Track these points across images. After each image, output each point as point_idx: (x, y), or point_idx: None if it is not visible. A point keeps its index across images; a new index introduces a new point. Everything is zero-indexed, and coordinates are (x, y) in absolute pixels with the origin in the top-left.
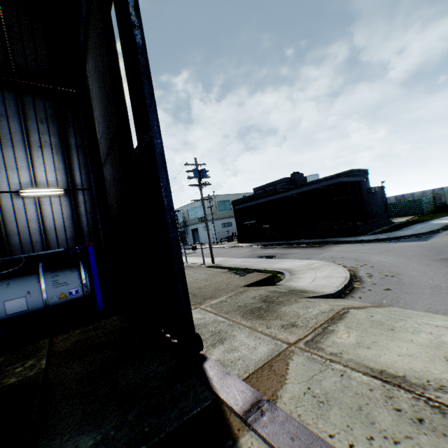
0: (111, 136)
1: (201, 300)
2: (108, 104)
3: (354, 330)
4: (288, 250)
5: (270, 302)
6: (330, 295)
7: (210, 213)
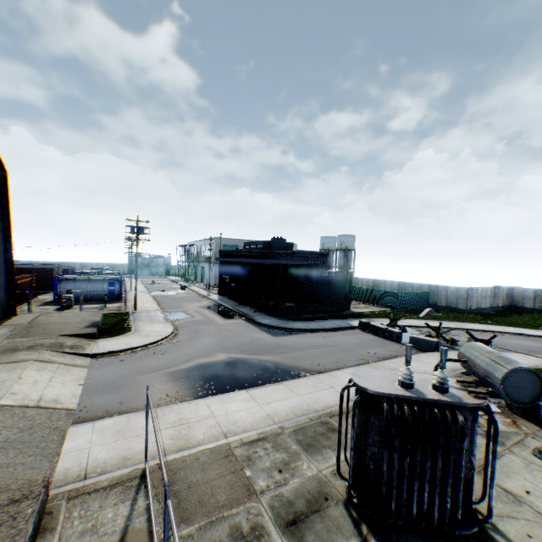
0: None
1: (19, 337)
2: None
3: (2, 368)
4: (209, 314)
5: (32, 347)
6: (86, 354)
7: (209, 256)
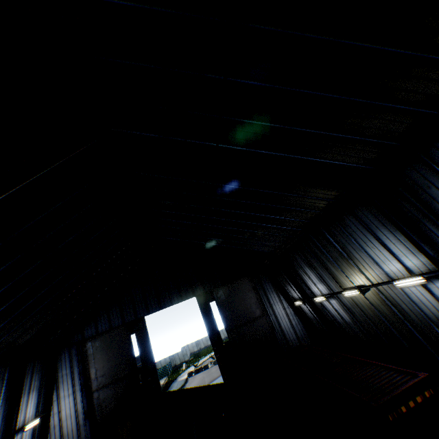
0: (119, 376)
1: None
2: (120, 364)
3: None
4: None
5: None
6: None
7: None
